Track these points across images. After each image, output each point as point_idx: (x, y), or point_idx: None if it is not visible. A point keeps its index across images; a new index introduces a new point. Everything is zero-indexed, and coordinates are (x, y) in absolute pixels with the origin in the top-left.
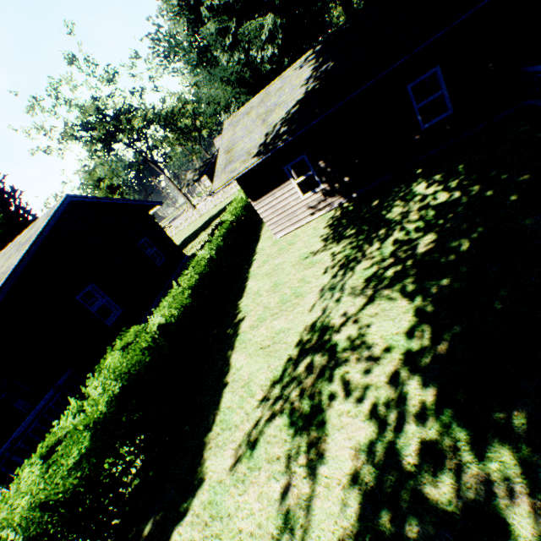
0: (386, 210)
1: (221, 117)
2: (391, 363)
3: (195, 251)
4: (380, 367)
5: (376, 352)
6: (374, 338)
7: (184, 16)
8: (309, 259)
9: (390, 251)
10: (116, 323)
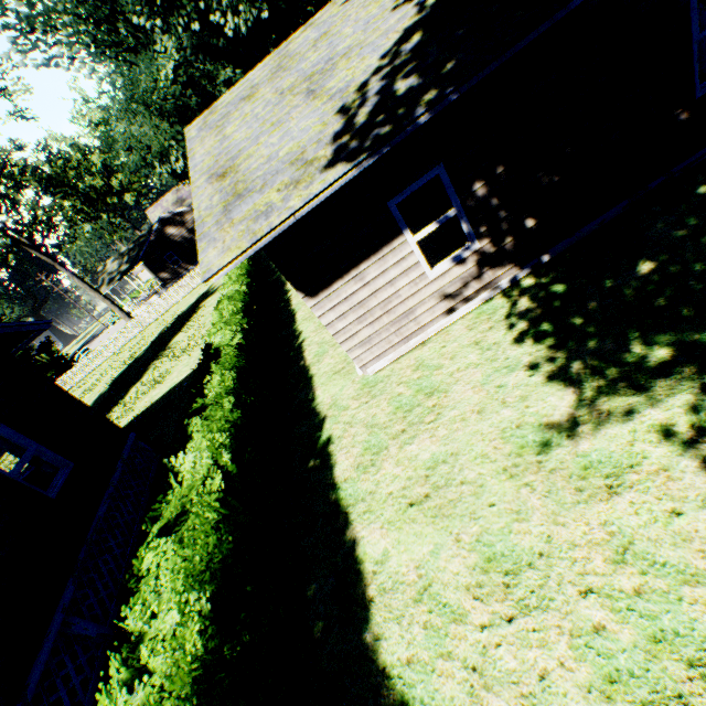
0: None
1: (156, 169)
2: None
3: (147, 406)
4: None
5: None
6: None
7: None
8: (569, 452)
9: None
10: None
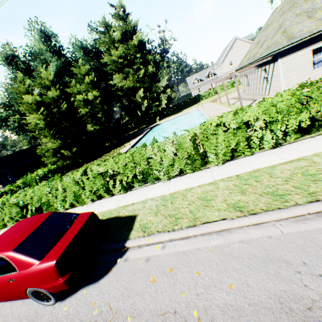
0: None
1: None
2: None
3: None
4: None
5: None
6: None
7: None
8: None
9: None
10: None
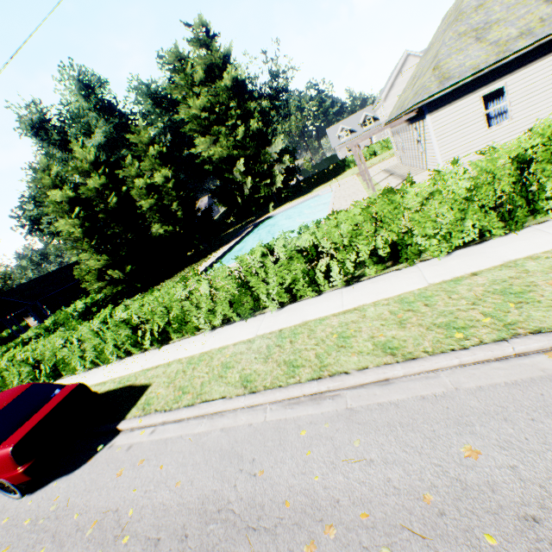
0: None
1: None
2: None
3: None
4: None
5: None
6: None
7: None
8: None
9: None
10: None
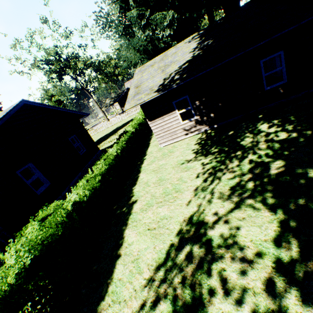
0: (240, 139)
1: (131, 70)
2: (265, 270)
3: (106, 147)
4: (255, 271)
5: (249, 254)
6: (245, 241)
7: (118, 3)
8: (185, 165)
9: (247, 168)
10: (44, 192)
